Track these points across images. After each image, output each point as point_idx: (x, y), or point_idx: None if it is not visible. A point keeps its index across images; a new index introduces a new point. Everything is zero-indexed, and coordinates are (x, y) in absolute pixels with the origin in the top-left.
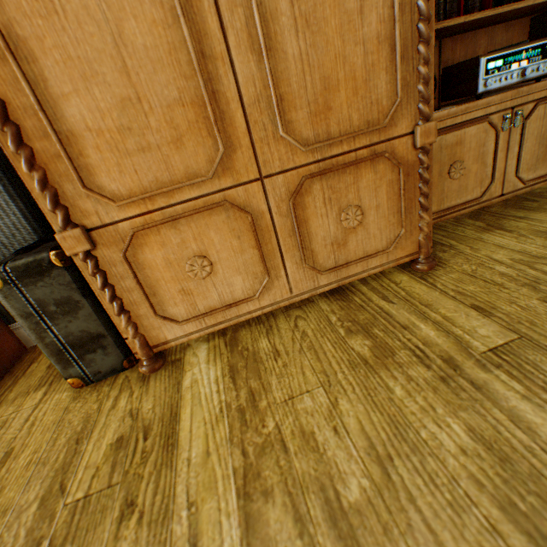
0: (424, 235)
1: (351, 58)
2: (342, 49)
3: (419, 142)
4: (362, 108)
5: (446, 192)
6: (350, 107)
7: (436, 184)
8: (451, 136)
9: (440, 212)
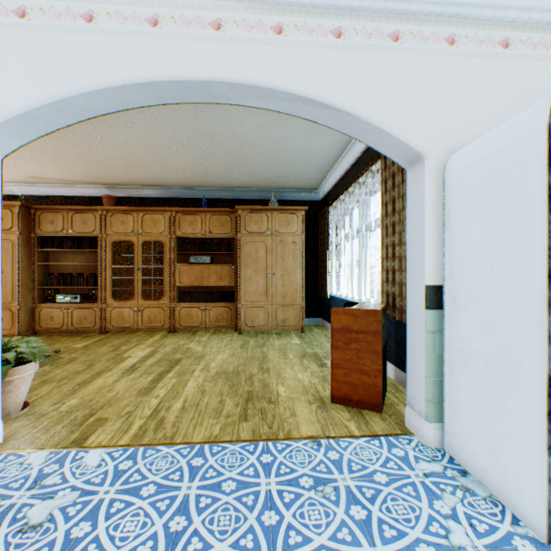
0: (19, 329)
1: (5, 292)
2: (3, 290)
3: (16, 308)
4: (6, 300)
5: (50, 323)
6: (4, 299)
7: (46, 320)
8: (50, 310)
9: (47, 328)
